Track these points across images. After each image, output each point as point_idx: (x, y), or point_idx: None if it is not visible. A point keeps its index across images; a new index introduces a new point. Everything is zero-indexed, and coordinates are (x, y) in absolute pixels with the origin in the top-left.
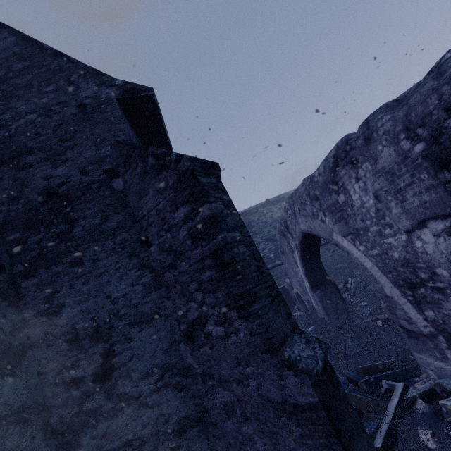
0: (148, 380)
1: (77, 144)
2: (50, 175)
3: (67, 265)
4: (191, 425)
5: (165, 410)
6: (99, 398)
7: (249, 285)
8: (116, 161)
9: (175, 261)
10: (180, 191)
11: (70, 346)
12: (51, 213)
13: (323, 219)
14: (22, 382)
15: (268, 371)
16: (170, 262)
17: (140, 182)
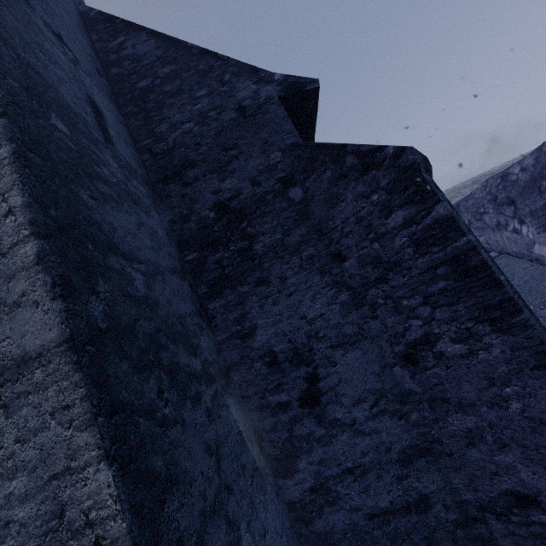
0: (361, 407)
1: (242, 152)
2: (219, 189)
3: (252, 285)
4: (417, 455)
5: (385, 438)
6: (310, 424)
7: (510, 293)
8: (291, 167)
9: (385, 274)
10: (398, 191)
11: (269, 369)
12: (227, 230)
13: (516, 229)
14: (237, 403)
15: (542, 390)
16: (378, 276)
17: (331, 187)
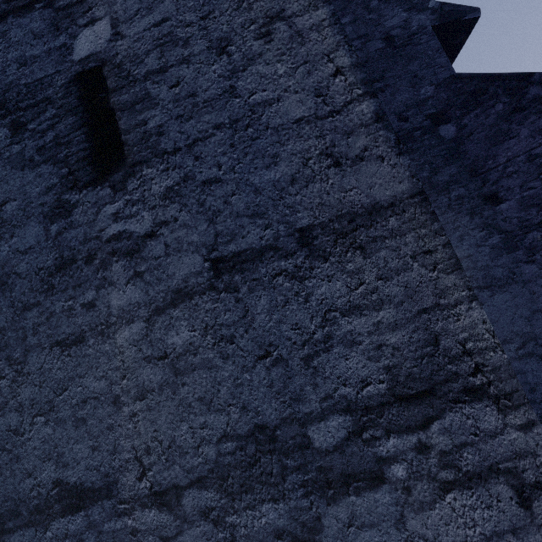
0: (506, 347)
1: (388, 85)
2: None
3: None
4: None
5: (530, 379)
6: None
7: None
8: (446, 102)
9: None
10: None
11: None
12: None
13: None
14: None
15: None
16: None
17: (500, 123)
